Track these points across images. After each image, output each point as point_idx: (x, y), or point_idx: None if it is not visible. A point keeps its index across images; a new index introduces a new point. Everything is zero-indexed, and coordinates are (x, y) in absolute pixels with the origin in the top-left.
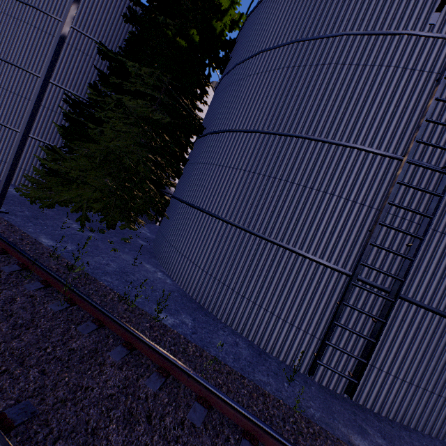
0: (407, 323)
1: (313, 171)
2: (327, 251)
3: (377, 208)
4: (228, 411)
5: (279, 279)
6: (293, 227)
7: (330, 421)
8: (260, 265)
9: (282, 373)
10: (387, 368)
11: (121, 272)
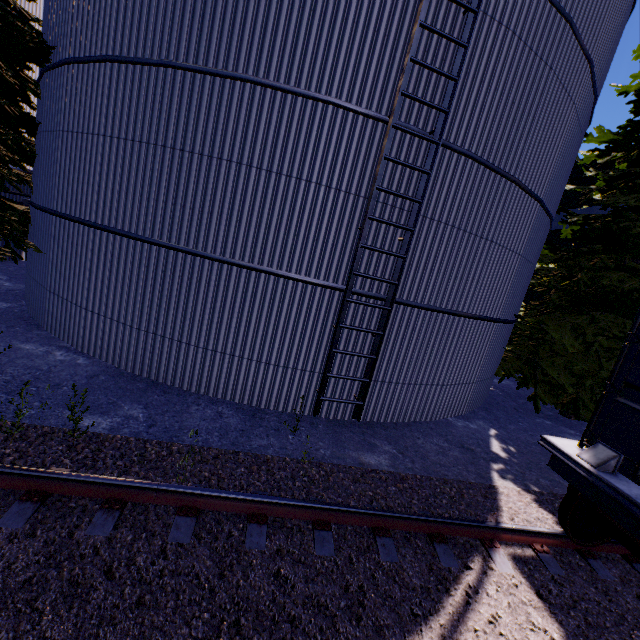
0: (404, 328)
1: (278, 145)
2: (314, 264)
3: (365, 195)
4: (225, 505)
5: (260, 315)
6: (264, 238)
7: (341, 453)
8: (228, 302)
9: (285, 426)
10: (389, 378)
11: None
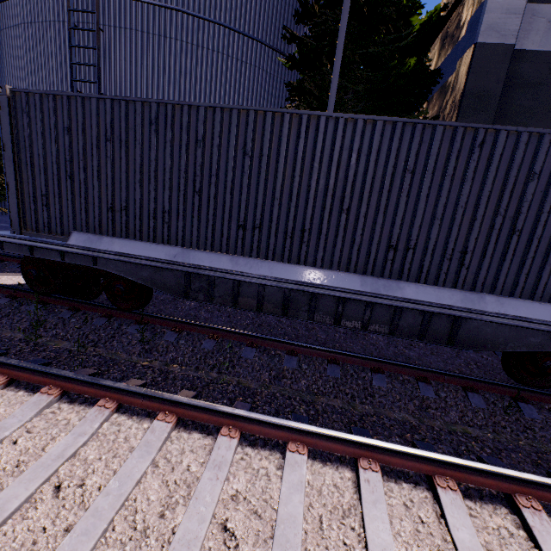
0: None
1: None
2: None
3: None
4: None
5: None
6: None
7: None
8: None
9: None
10: None
11: None
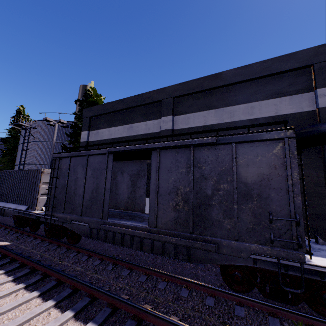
0: None
1: None
2: None
3: None
4: None
5: None
6: None
7: None
8: None
9: None
10: None
11: None
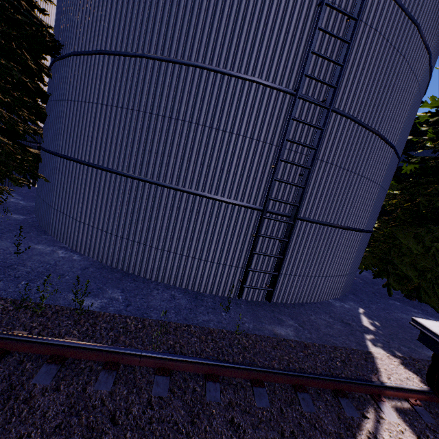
0: (301, 236)
1: (217, 110)
2: (240, 192)
3: (276, 144)
4: (188, 367)
5: (201, 227)
6: (205, 173)
7: (260, 326)
8: (180, 217)
9: (218, 306)
10: (290, 271)
11: (2, 267)
